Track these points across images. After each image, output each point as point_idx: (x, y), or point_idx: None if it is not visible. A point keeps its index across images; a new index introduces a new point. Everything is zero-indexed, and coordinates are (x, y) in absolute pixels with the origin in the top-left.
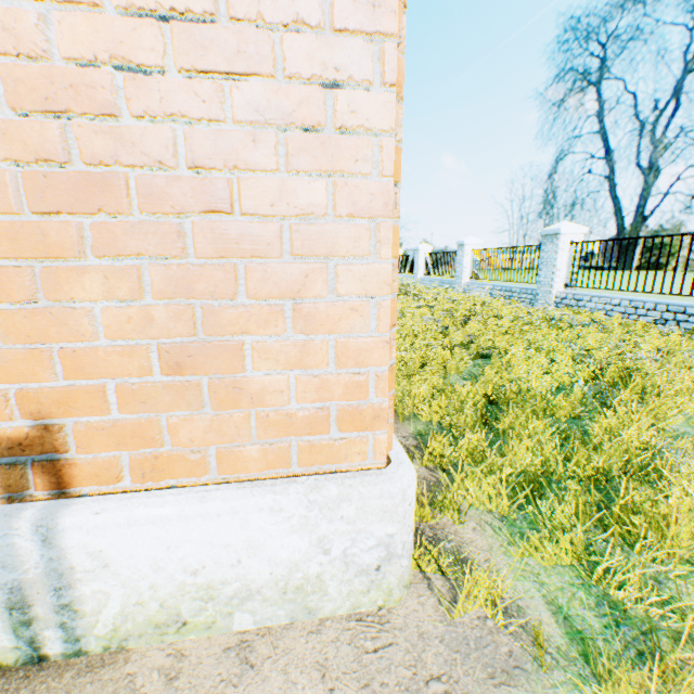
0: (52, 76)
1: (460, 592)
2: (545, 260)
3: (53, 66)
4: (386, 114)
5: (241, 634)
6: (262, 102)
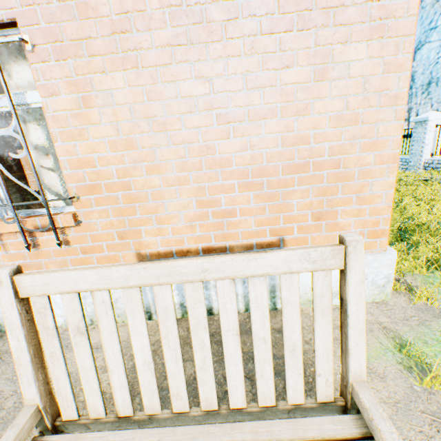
0: (296, 137)
1: (416, 293)
2: (416, 139)
3: (296, 134)
4: (396, 131)
5: (335, 305)
6: (355, 134)
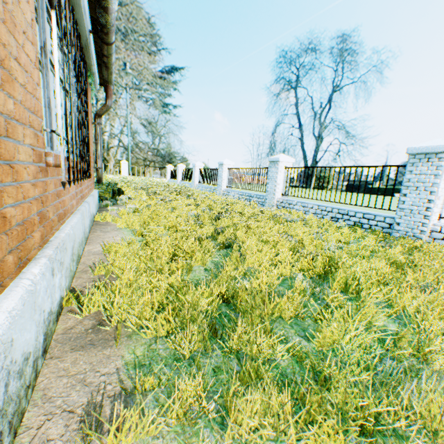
0: None
1: None
2: (271, 177)
3: None
4: None
5: None
6: None
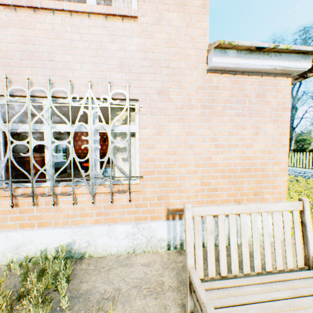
0: (246, 157)
1: None
2: None
3: (246, 155)
4: (285, 158)
5: None
6: (270, 158)
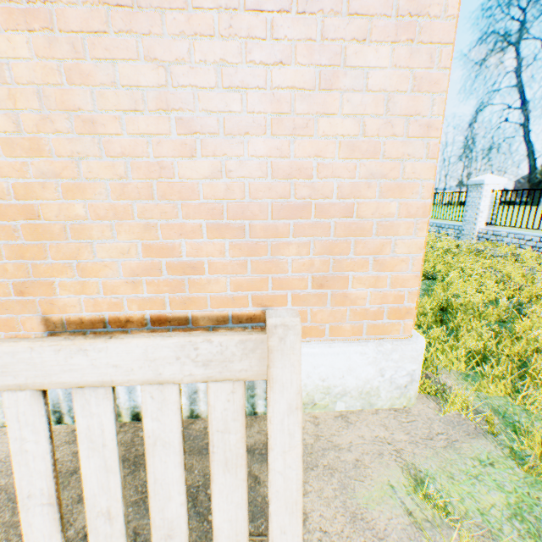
0: (291, 166)
1: (448, 400)
2: (471, 204)
3: (292, 162)
4: (428, 172)
5: (339, 412)
6: (374, 171)
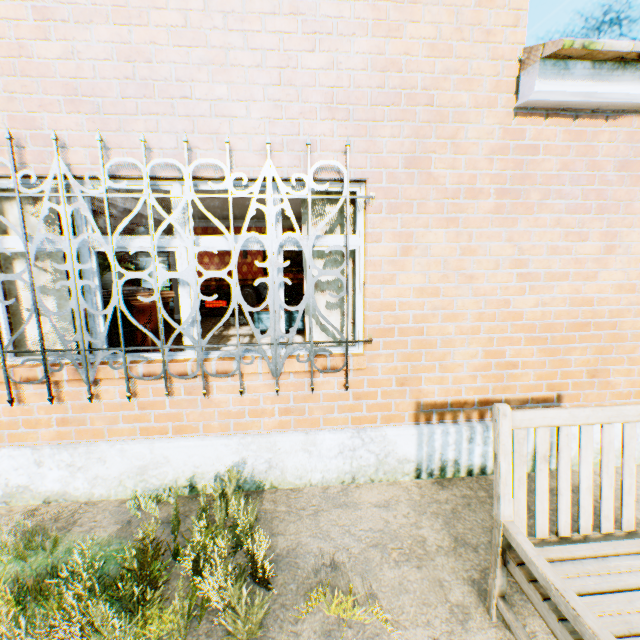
0: (582, 299)
1: None
2: None
3: (583, 297)
4: None
5: None
6: (631, 301)
